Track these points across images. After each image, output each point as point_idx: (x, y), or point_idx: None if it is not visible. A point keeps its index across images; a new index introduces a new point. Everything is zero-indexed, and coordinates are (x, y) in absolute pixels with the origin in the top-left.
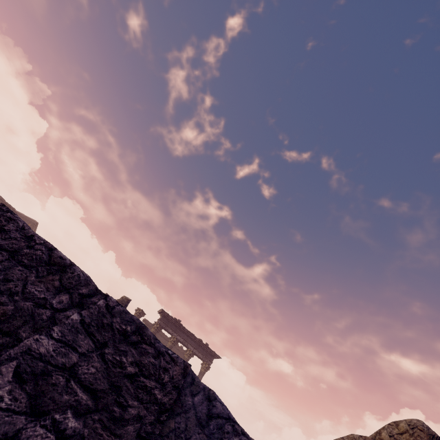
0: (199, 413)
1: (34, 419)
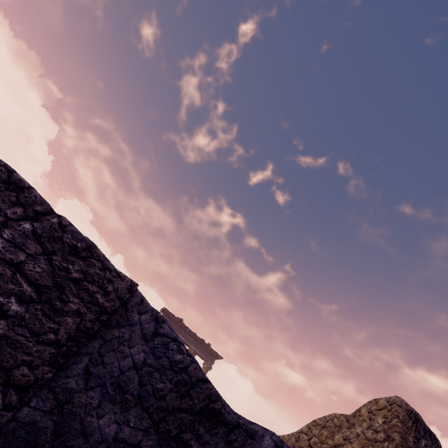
0: (145, 330)
1: None
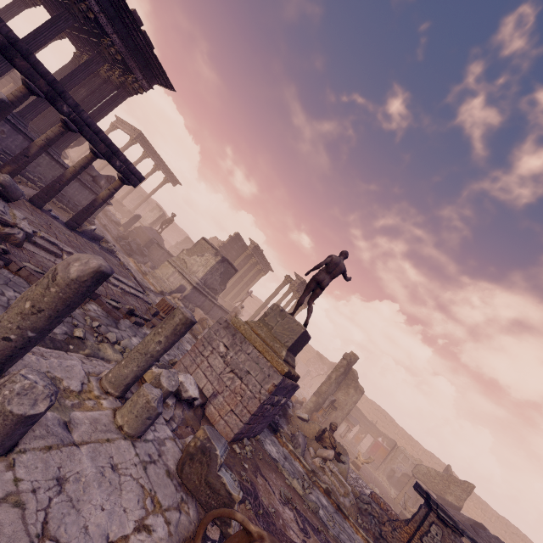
0: None
1: None
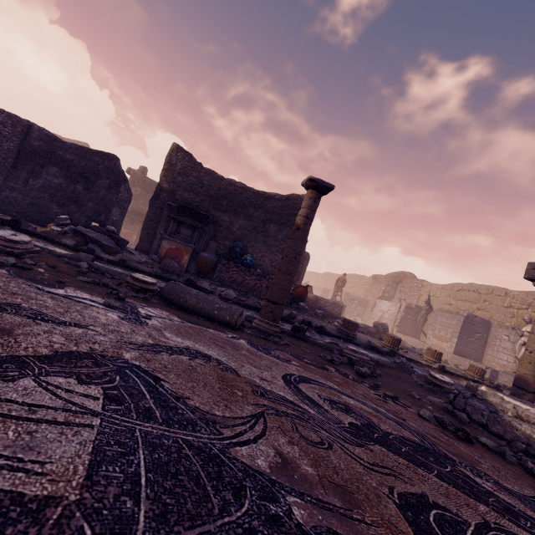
0: (37, 129)
1: (5, 128)
